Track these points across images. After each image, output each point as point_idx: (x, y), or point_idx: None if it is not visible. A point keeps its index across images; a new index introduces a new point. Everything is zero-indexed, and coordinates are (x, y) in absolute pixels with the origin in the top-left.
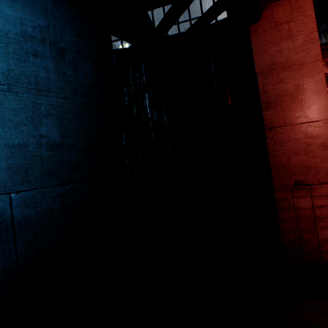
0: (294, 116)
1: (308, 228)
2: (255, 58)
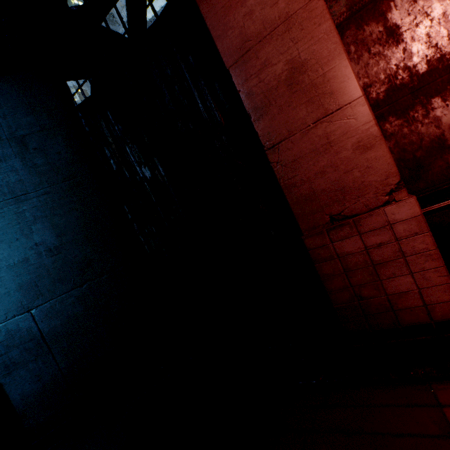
0: (301, 114)
1: (367, 281)
2: (218, 45)
